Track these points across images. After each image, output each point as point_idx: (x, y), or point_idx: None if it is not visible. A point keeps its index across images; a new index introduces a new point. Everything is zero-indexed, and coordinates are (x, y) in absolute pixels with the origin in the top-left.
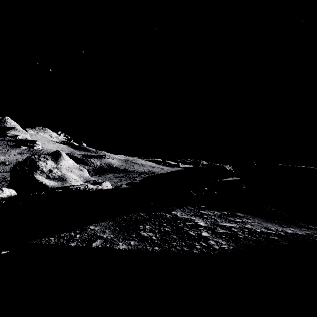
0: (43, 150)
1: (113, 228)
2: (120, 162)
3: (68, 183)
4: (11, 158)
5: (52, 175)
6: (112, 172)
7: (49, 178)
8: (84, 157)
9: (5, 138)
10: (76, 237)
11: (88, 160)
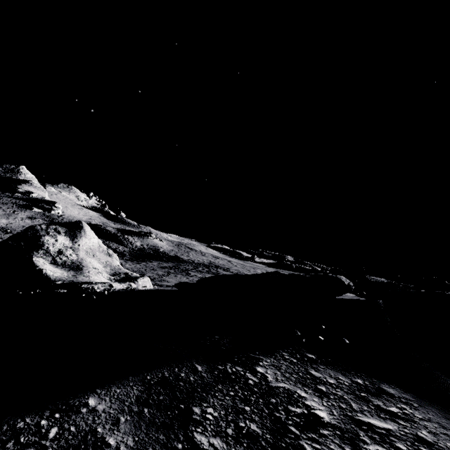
0: (63, 217)
1: (137, 410)
2: (170, 245)
3: (83, 275)
4: (15, 223)
5: (61, 259)
6: (157, 258)
7: (56, 263)
8: (120, 232)
9: (13, 194)
10: (46, 435)
11: (125, 237)
